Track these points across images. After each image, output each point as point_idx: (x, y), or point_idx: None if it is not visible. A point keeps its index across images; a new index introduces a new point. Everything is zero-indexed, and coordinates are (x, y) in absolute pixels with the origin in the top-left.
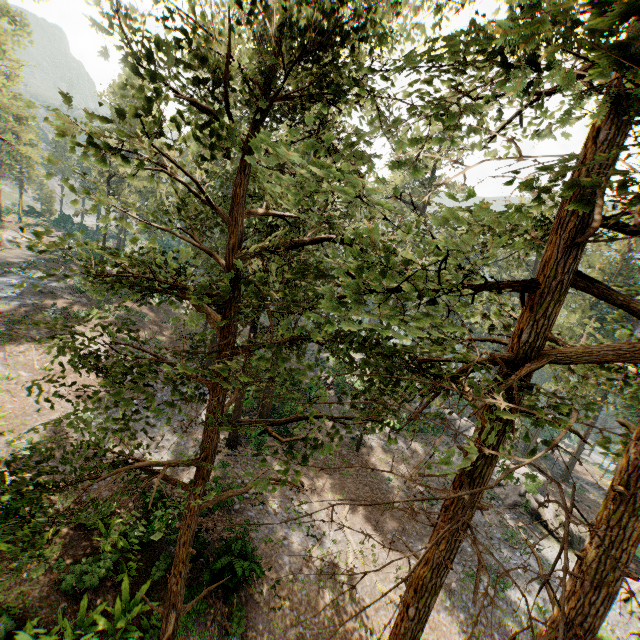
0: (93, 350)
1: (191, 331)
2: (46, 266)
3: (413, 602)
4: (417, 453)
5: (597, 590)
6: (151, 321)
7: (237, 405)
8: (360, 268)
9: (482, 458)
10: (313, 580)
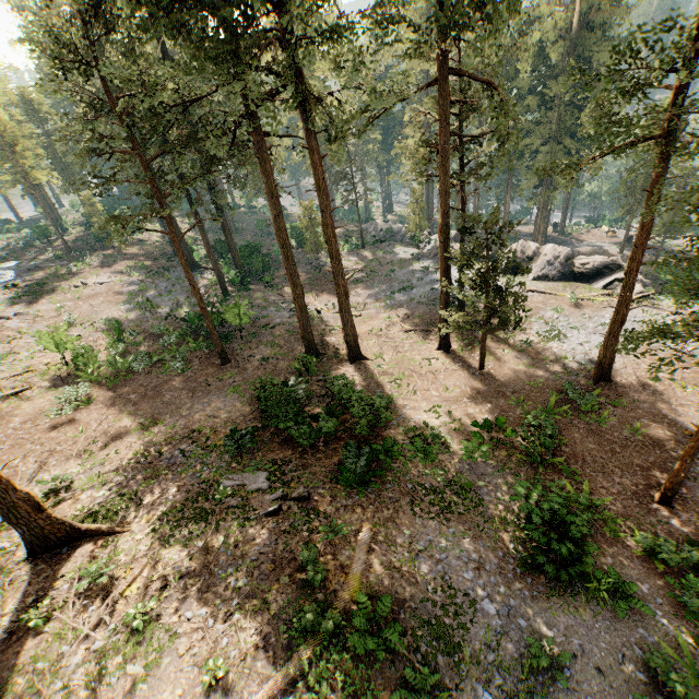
0: (99, 282)
1: (163, 252)
2: (14, 256)
3: (279, 242)
4: (366, 257)
5: (320, 191)
6: (127, 257)
7: (213, 264)
8: (144, 93)
9: (261, 162)
10: (296, 322)
